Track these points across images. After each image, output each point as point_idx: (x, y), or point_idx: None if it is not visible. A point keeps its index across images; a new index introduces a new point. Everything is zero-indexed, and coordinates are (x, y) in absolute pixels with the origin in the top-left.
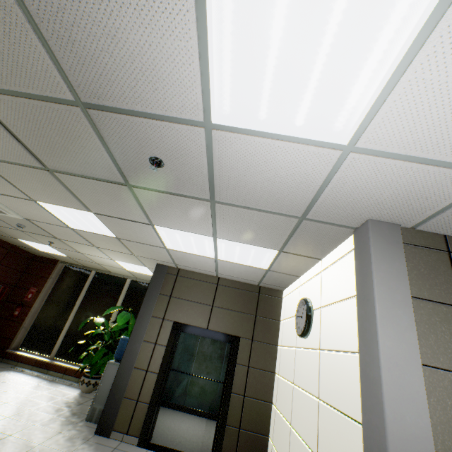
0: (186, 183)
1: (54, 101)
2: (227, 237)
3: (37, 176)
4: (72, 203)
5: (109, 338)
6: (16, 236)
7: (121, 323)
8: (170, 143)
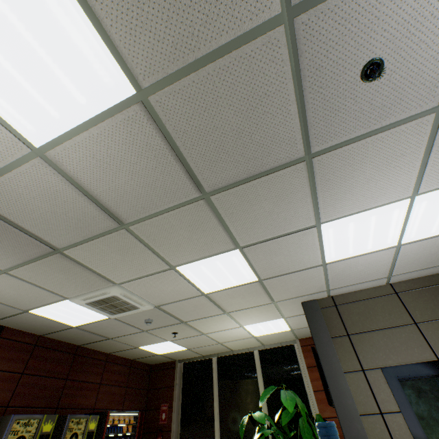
0: (406, 91)
1: (246, 42)
2: (435, 184)
3: (187, 218)
4: (218, 244)
5: (283, 438)
6: (138, 343)
7: (291, 408)
8: (410, 4)
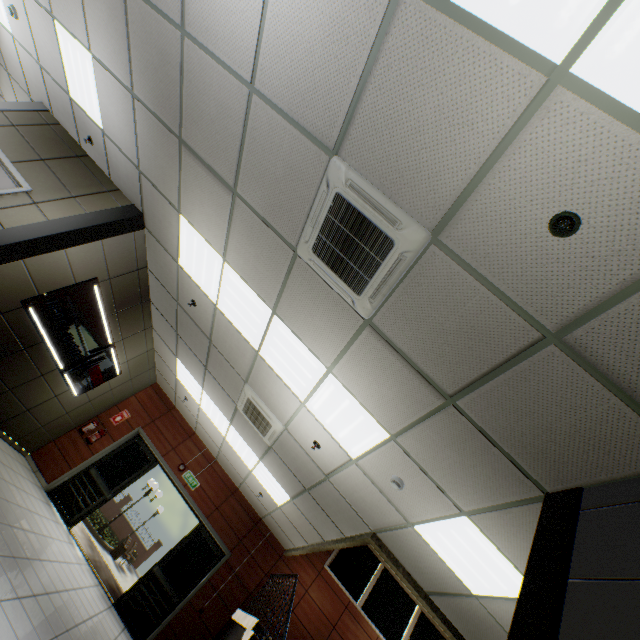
0: None
1: None
2: None
3: None
4: None
5: None
6: None
7: None
8: None
